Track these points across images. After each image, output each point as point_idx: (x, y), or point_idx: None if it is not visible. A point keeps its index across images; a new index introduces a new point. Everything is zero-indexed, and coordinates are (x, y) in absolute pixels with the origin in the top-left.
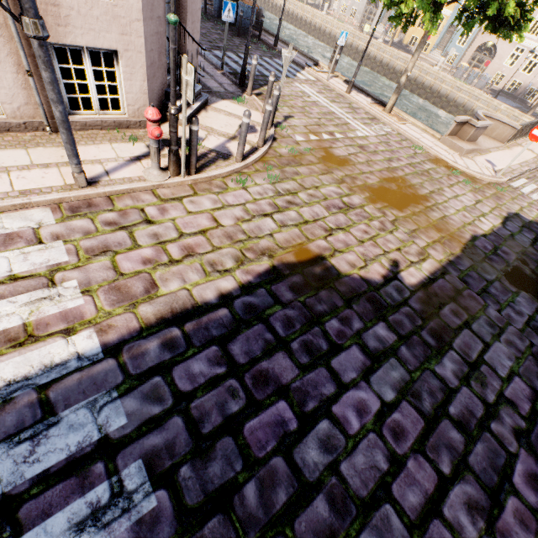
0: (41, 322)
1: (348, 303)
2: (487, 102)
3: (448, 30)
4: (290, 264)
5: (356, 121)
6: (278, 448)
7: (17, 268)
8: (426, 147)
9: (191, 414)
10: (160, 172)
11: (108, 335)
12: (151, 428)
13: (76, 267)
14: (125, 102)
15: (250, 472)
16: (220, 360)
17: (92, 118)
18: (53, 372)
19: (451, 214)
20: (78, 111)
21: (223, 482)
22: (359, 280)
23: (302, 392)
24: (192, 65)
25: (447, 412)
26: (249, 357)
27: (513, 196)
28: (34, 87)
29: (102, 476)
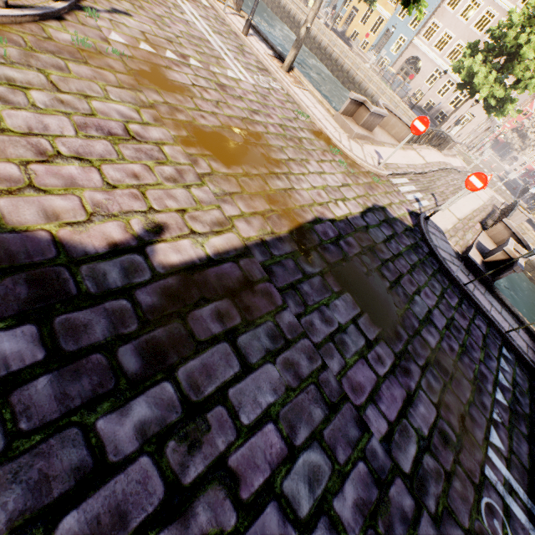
0: None
1: None
2: (403, 111)
3: (385, 34)
4: None
5: (236, 61)
6: None
7: None
8: (313, 117)
9: None
10: None
11: None
12: None
13: None
14: None
15: None
16: None
17: None
18: None
19: (303, 189)
20: None
21: None
22: (43, 242)
23: None
24: None
25: (52, 529)
26: None
27: (388, 190)
28: None
29: None
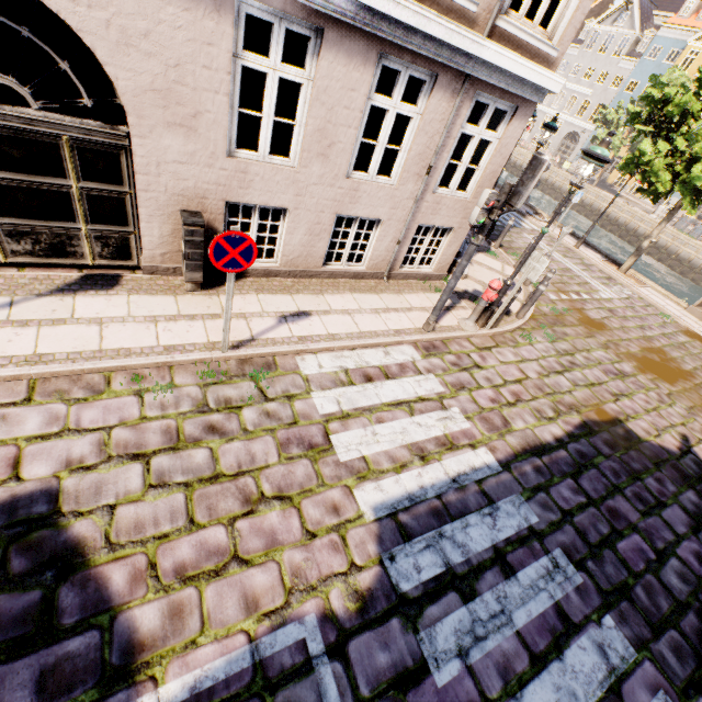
0: (453, 435)
1: (656, 466)
2: None
3: None
4: (595, 421)
5: (594, 280)
6: (647, 569)
7: (418, 391)
8: (674, 316)
9: (576, 526)
10: (474, 324)
11: (496, 454)
12: (556, 528)
13: (451, 397)
14: (437, 260)
15: (634, 579)
16: (578, 491)
17: (411, 271)
18: (478, 473)
19: None
20: (404, 265)
21: (618, 580)
22: (658, 447)
23: (648, 532)
24: (547, 259)
25: None
26: (597, 494)
27: None
28: (396, 251)
29: (541, 551)
